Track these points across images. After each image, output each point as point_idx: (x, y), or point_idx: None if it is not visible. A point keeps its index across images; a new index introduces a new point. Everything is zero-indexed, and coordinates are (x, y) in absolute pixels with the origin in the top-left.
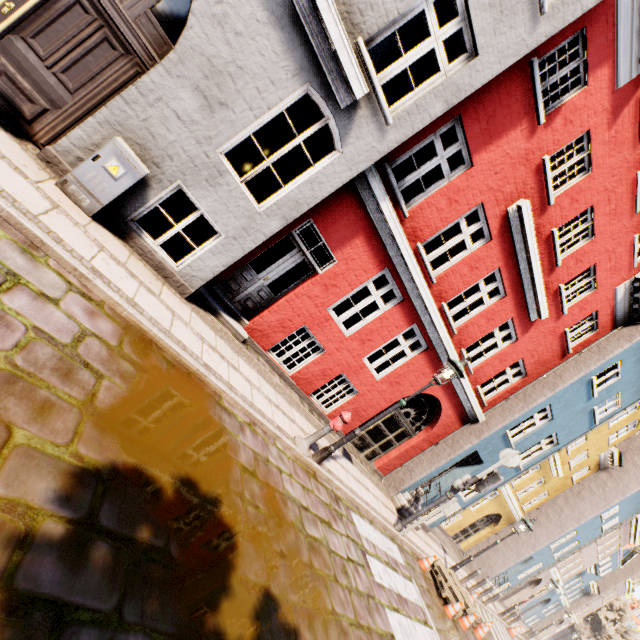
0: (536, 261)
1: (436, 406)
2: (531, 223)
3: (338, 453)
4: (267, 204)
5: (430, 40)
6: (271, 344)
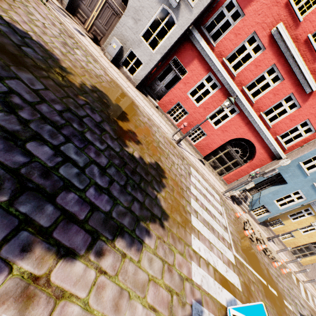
0: (297, 55)
1: (254, 148)
2: (286, 34)
3: (195, 156)
4: (155, 50)
5: None
6: (167, 110)
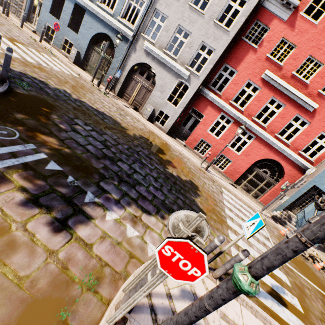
0: (288, 86)
1: (281, 166)
2: (274, 75)
3: (225, 181)
4: (177, 106)
5: (202, 55)
6: (193, 146)
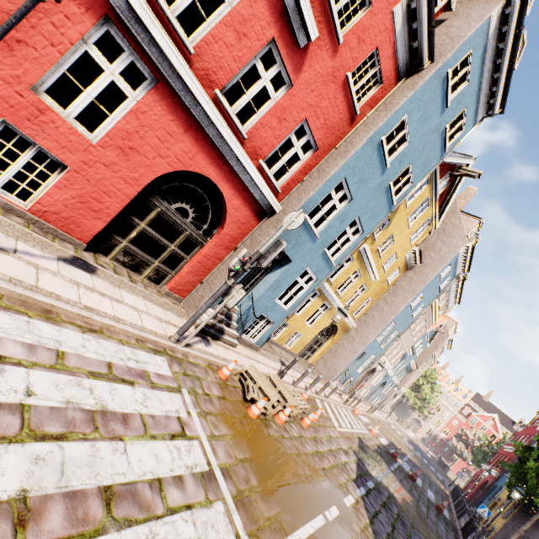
0: None
1: (220, 198)
2: None
3: (38, 253)
4: None
5: None
6: None
